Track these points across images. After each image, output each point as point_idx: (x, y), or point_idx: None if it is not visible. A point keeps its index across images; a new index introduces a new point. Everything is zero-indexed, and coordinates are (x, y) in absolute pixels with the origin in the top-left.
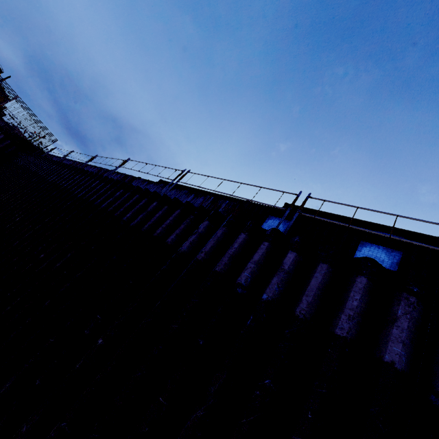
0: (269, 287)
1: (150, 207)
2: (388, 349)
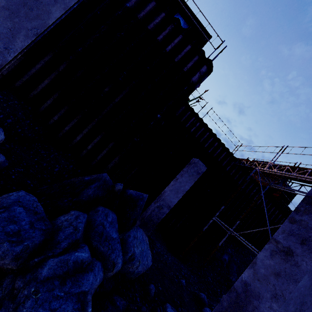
0: (131, 2)
1: None
2: (159, 36)
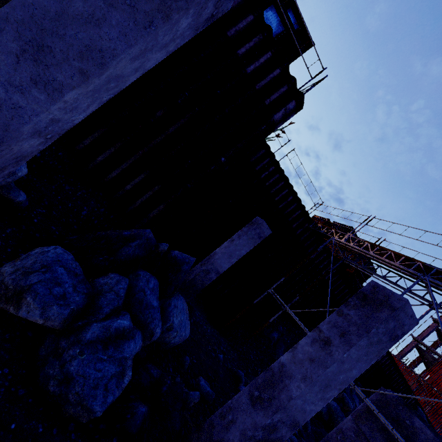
0: None
1: None
2: (240, 49)
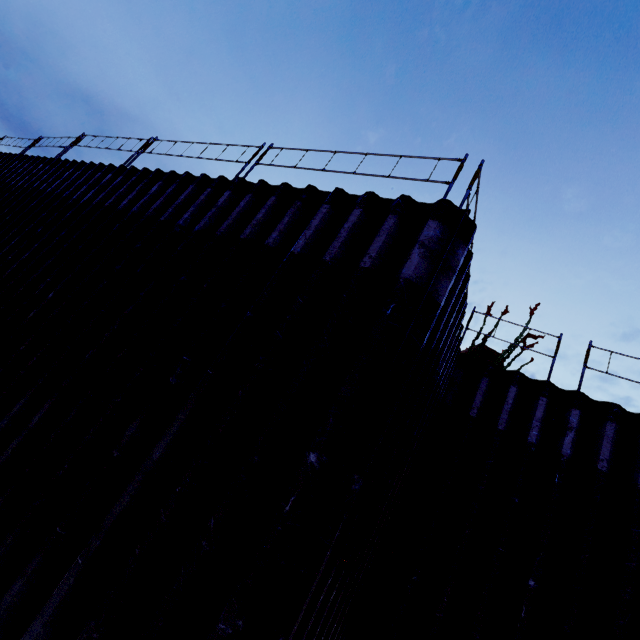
0: (202, 221)
1: (104, 181)
2: (269, 237)
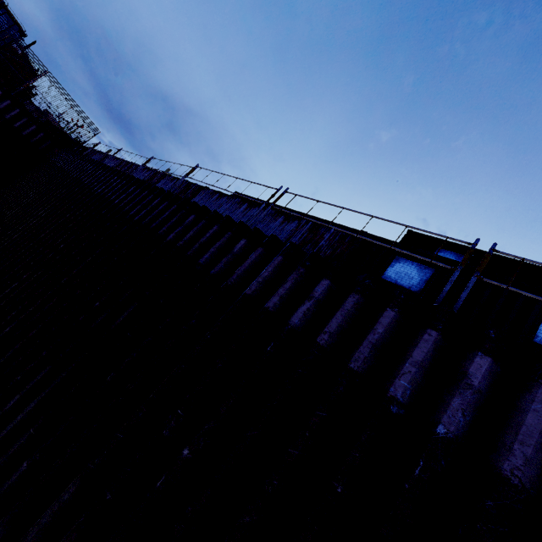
0: (447, 413)
1: (237, 247)
2: None
